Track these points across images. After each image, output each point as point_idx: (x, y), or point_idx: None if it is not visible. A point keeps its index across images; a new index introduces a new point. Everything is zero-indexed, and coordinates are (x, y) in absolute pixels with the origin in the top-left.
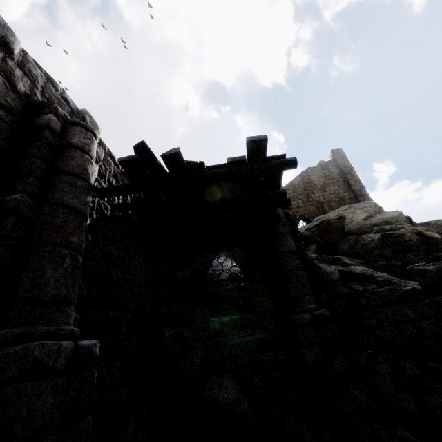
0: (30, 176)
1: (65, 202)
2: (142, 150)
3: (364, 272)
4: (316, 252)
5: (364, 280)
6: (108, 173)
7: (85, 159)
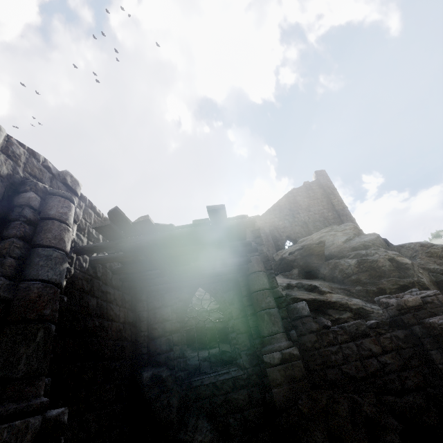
0: (9, 257)
1: (40, 276)
2: (116, 215)
3: (339, 300)
4: (298, 277)
5: (340, 308)
6: (88, 224)
7: (62, 229)
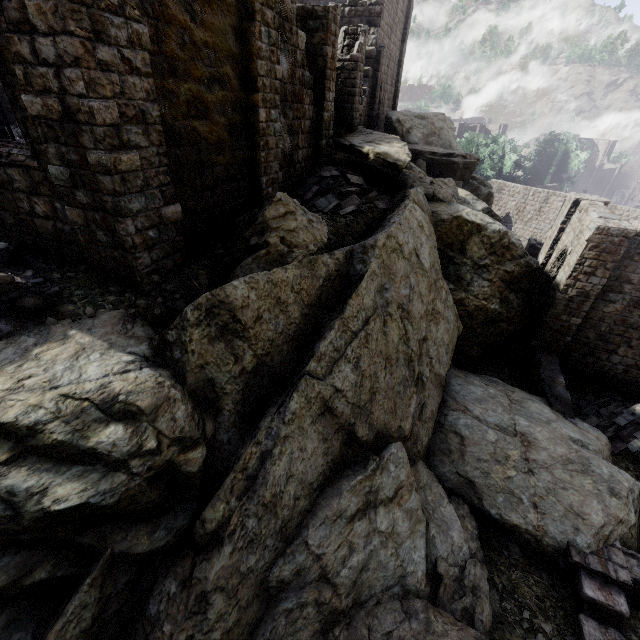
0: None
1: None
2: None
3: None
4: None
5: None
6: None
7: None
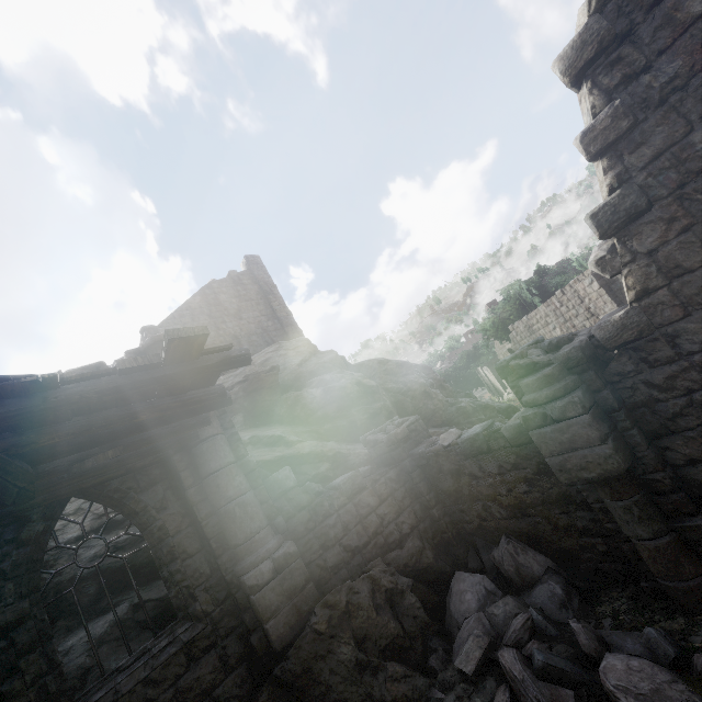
0: None
1: None
2: None
3: (314, 449)
4: (245, 426)
5: (315, 460)
6: None
7: None
